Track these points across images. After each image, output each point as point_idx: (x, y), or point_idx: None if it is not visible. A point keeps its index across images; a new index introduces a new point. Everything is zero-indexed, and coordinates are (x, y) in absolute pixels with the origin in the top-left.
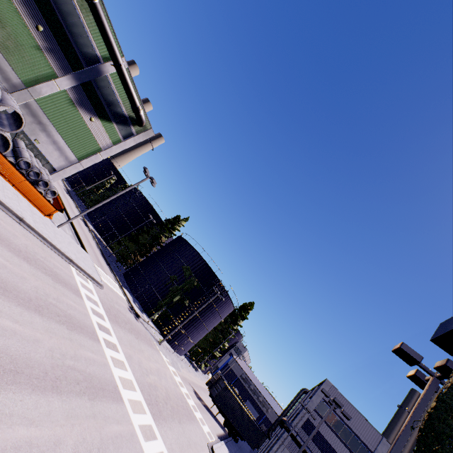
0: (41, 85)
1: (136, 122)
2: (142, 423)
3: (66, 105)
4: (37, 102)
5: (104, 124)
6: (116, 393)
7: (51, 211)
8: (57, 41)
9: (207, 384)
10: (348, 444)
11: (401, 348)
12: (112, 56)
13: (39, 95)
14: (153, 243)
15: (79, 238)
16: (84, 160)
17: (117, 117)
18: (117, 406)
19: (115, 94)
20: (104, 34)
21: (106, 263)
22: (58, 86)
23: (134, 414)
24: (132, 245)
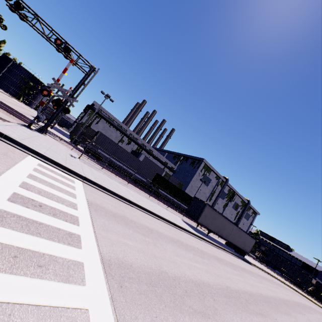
0: None
1: None
2: None
3: None
4: None
5: None
6: None
7: None
8: None
9: None
10: None
11: None
12: None
13: None
14: None
15: None
16: None
17: None
18: None
19: None
20: None
21: None
22: None
23: None
24: None
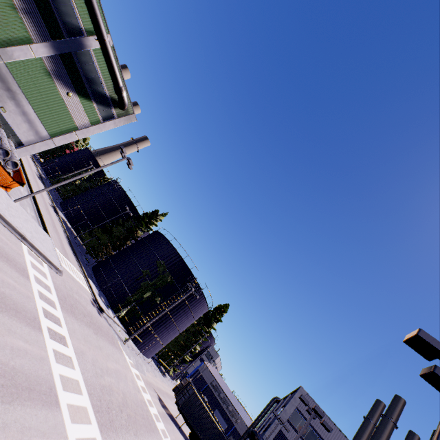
0: (13, 48)
1: (118, 104)
2: (82, 436)
3: (41, 75)
4: (7, 66)
5: (82, 102)
6: (50, 395)
7: (7, 182)
8: (36, 4)
9: (174, 390)
10: None
11: (419, 336)
12: (97, 29)
13: (10, 58)
14: (128, 236)
15: (42, 221)
16: (57, 137)
17: (97, 96)
18: (48, 413)
19: (97, 71)
20: (89, 4)
21: (73, 252)
22: (33, 52)
23: (72, 424)
24: (105, 237)
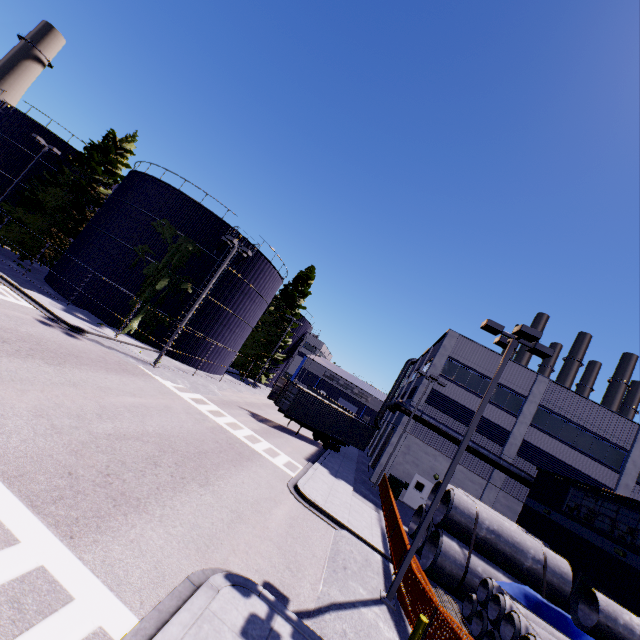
0: None
1: None
2: None
3: None
4: None
5: None
6: None
7: None
8: None
9: (271, 398)
10: (492, 399)
11: None
12: None
13: None
14: (83, 203)
15: None
16: None
17: None
18: None
19: None
20: None
21: None
22: None
23: None
24: (37, 218)
